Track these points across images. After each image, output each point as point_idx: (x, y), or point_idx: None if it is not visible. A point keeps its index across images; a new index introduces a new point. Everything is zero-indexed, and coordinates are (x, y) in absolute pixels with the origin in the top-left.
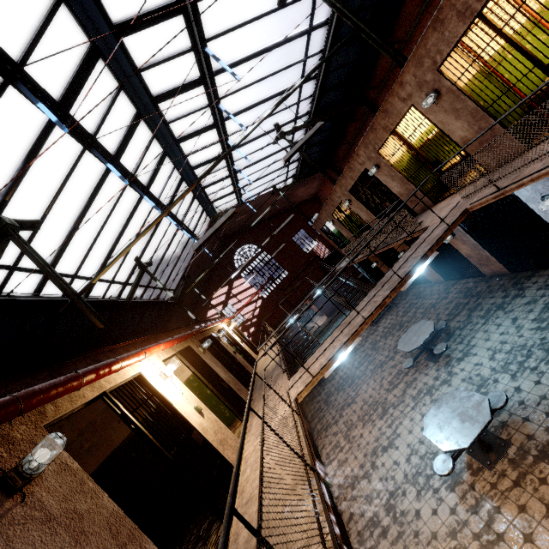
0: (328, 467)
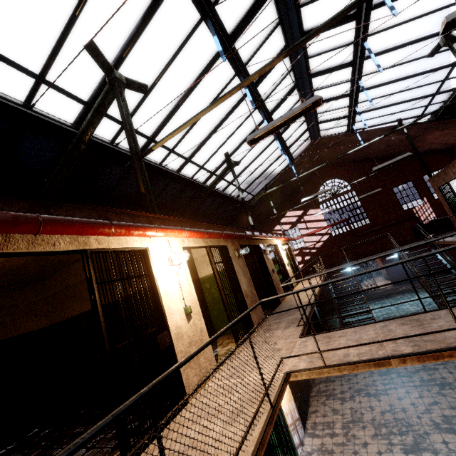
0: (308, 438)
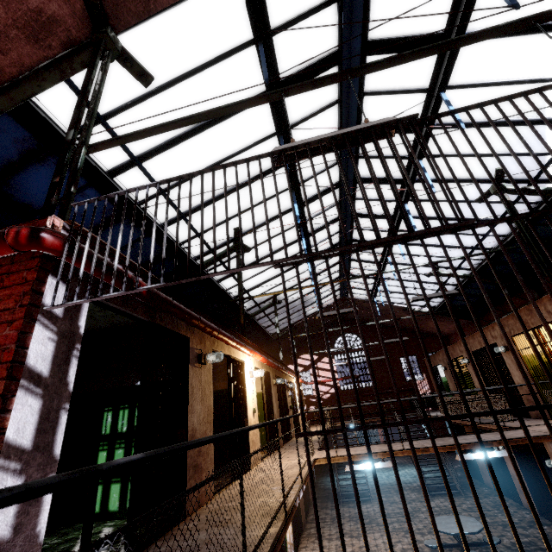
0: None
